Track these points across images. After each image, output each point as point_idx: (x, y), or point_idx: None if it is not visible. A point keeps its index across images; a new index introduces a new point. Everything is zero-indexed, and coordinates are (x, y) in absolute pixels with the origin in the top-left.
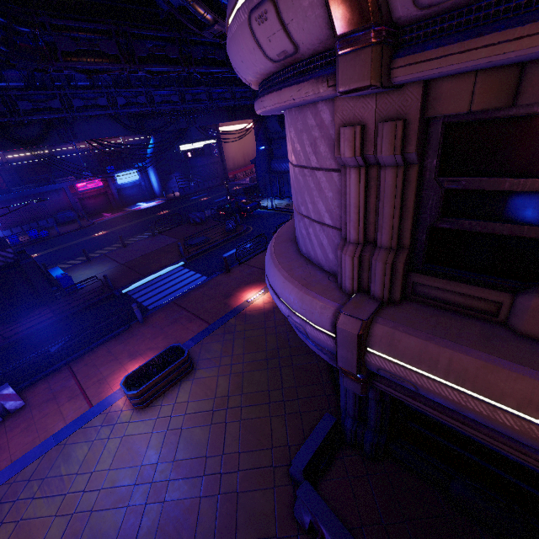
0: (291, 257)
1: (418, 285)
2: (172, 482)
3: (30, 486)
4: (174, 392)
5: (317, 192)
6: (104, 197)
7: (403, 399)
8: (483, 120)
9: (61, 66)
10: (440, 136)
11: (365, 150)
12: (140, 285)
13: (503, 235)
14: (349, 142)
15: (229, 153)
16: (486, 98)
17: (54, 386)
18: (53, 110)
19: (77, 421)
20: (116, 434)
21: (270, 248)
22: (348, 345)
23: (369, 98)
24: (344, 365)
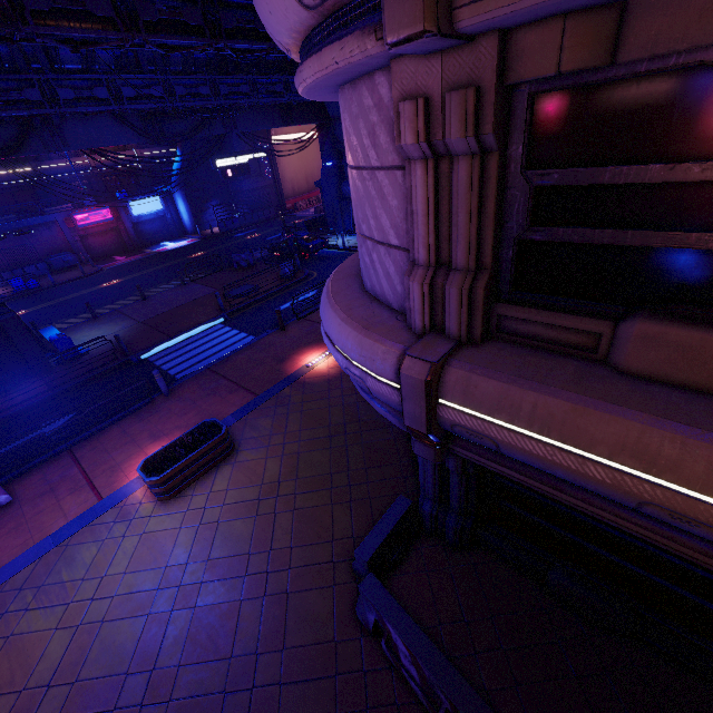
0: (352, 295)
1: (504, 319)
2: (205, 584)
3: (23, 596)
4: (209, 479)
5: (380, 201)
6: (115, 234)
7: (486, 465)
8: (578, 86)
9: (31, 31)
10: (527, 112)
11: (431, 134)
12: (165, 348)
13: (604, 246)
14: (410, 123)
15: (286, 174)
16: (578, 54)
17: (51, 476)
18: (30, 104)
19: (82, 517)
20: (134, 531)
21: (327, 285)
22: (415, 396)
23: (433, 58)
24: (411, 423)
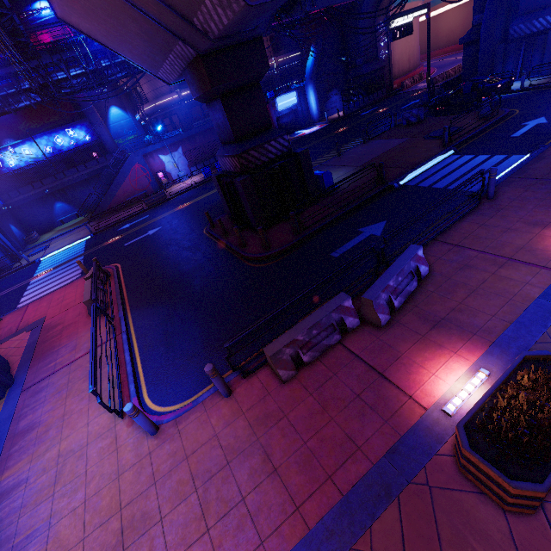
0: None
1: None
2: None
3: None
4: None
5: None
6: None
7: None
8: None
9: None
10: None
11: None
12: (415, 176)
13: None
14: None
15: (394, 55)
16: None
17: (445, 257)
18: None
19: None
20: None
21: None
22: None
23: None
24: None
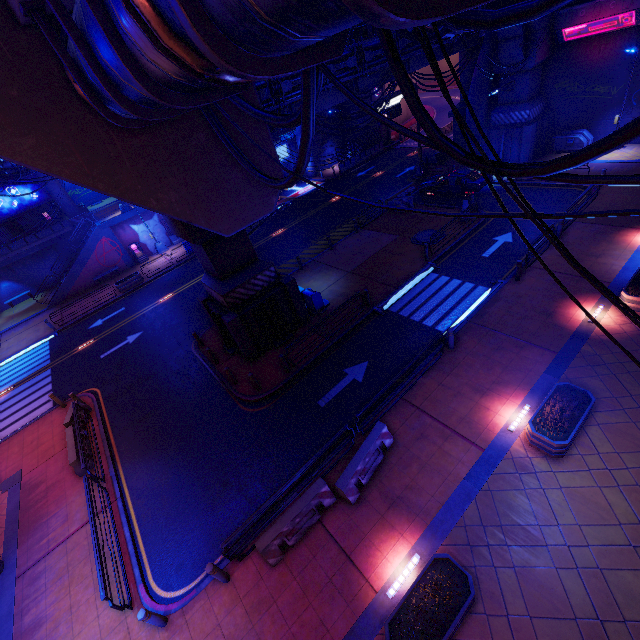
0: None
1: None
2: None
3: (491, 532)
4: (585, 440)
5: None
6: None
7: None
8: None
9: None
10: None
11: None
12: (397, 299)
13: None
14: None
15: None
16: None
17: (409, 422)
18: None
19: (480, 465)
20: (548, 484)
21: None
22: None
23: None
24: None
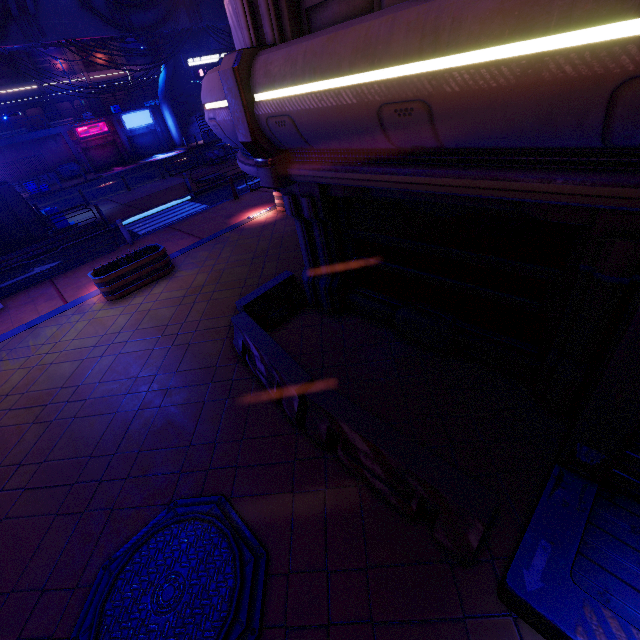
0: None
1: (311, 14)
2: (130, 342)
3: None
4: (150, 288)
5: None
6: (113, 147)
7: (311, 177)
8: None
9: None
10: None
11: None
12: (138, 219)
13: None
14: None
15: None
16: None
17: (33, 294)
18: None
19: (50, 313)
20: (86, 318)
21: None
22: (233, 96)
23: None
24: (242, 135)
